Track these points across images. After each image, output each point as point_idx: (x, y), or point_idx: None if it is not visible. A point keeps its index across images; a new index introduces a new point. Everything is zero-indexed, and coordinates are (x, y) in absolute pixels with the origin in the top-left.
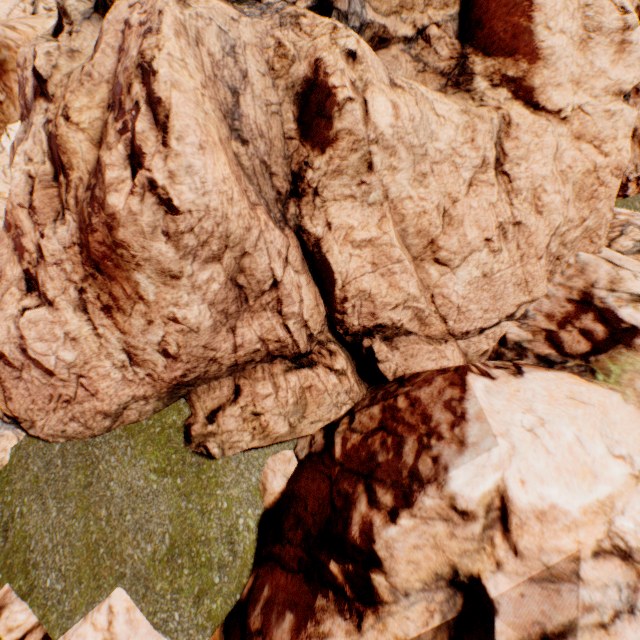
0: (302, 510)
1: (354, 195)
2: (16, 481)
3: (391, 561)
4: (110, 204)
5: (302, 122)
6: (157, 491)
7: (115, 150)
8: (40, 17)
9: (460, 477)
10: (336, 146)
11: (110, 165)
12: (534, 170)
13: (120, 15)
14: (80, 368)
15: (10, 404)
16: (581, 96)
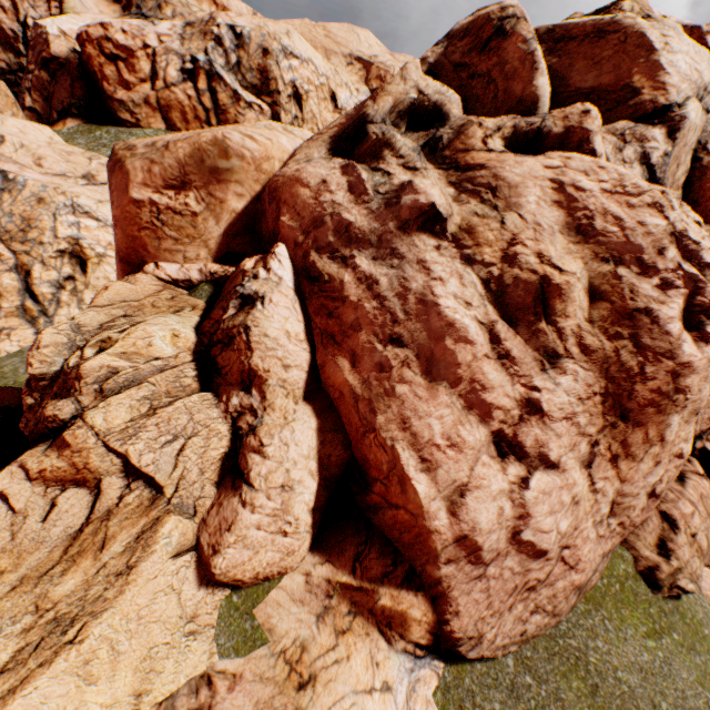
0: None
1: None
2: None
3: None
4: (686, 353)
5: None
6: (665, 659)
7: (676, 304)
8: (258, 127)
9: None
10: None
11: (673, 318)
12: None
13: (533, 172)
14: (567, 537)
15: (455, 622)
16: None
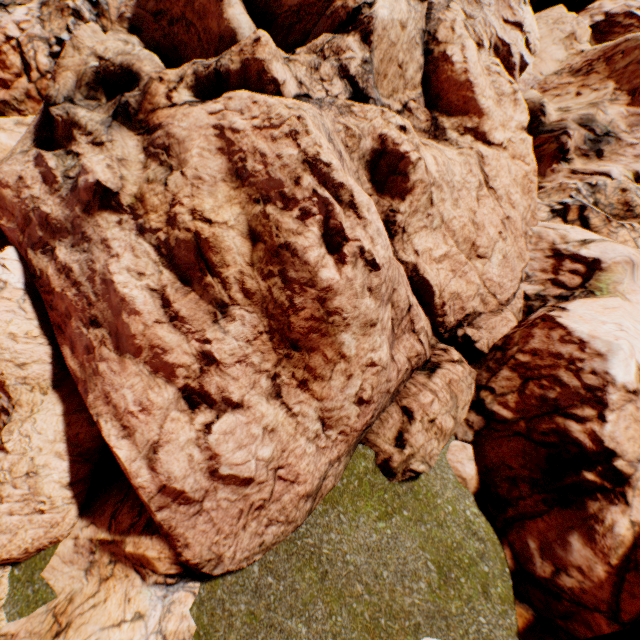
0: (508, 472)
1: (425, 225)
2: (224, 638)
3: (619, 446)
4: (324, 279)
5: (374, 181)
6: (393, 534)
7: (311, 233)
8: None
9: (619, 372)
10: (413, 193)
11: (309, 247)
12: (503, 182)
13: (199, 121)
14: (277, 460)
15: (187, 552)
16: (507, 133)
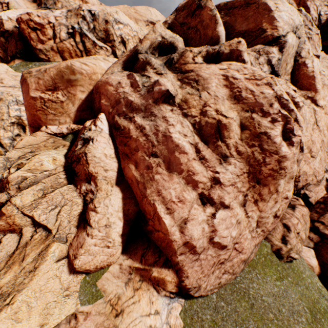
0: None
1: None
2: None
3: None
4: (283, 151)
5: None
6: (284, 289)
7: (278, 129)
8: (89, 58)
9: None
10: None
11: (277, 135)
12: (322, 124)
13: (214, 72)
14: (236, 238)
15: (186, 281)
16: (324, 102)
